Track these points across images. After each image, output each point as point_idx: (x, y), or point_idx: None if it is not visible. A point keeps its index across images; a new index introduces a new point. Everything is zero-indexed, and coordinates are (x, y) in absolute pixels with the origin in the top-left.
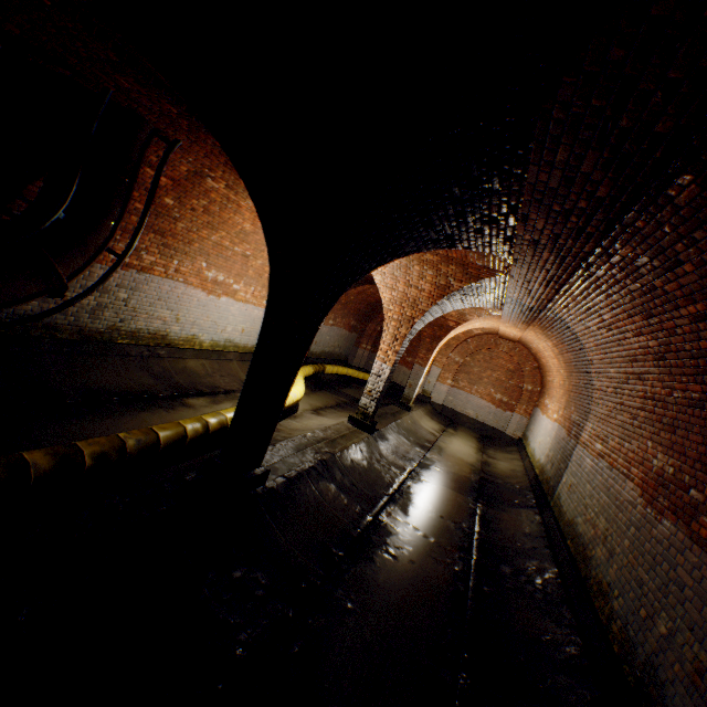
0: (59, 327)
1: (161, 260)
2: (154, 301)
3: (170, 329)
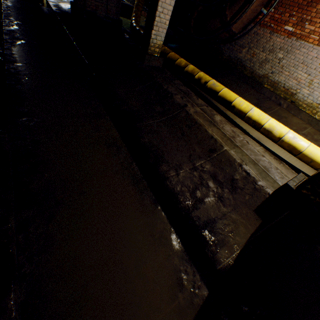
0: (245, 68)
1: (319, 29)
2: (298, 63)
3: (299, 90)
